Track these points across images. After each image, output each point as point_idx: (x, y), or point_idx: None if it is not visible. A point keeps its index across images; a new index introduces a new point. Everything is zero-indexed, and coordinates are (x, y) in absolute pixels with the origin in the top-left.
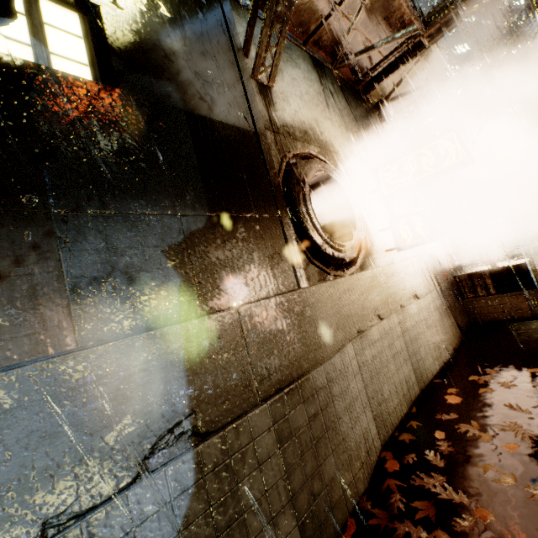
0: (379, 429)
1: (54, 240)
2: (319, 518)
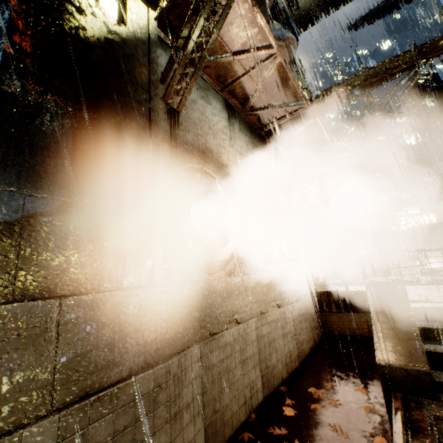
0: (208, 441)
1: None
2: None
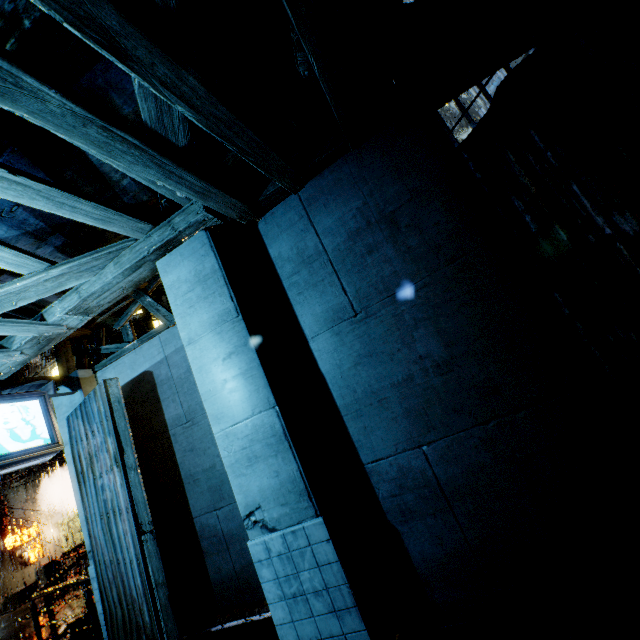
0: None
1: None
2: None
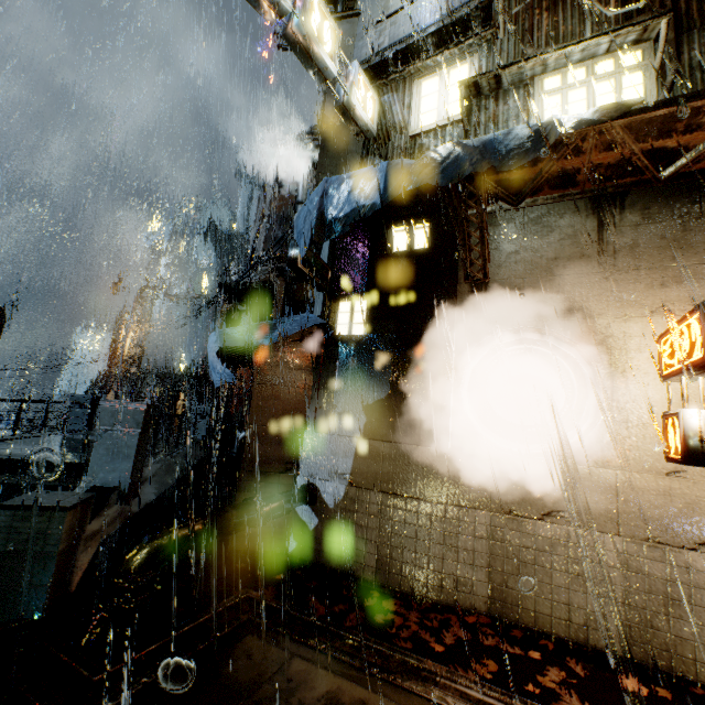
0: (493, 600)
1: (333, 398)
2: (390, 569)
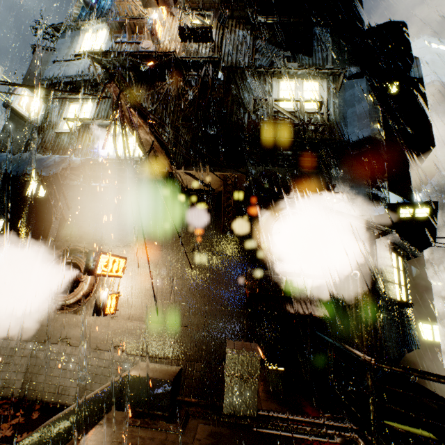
0: (23, 389)
1: None
2: None
